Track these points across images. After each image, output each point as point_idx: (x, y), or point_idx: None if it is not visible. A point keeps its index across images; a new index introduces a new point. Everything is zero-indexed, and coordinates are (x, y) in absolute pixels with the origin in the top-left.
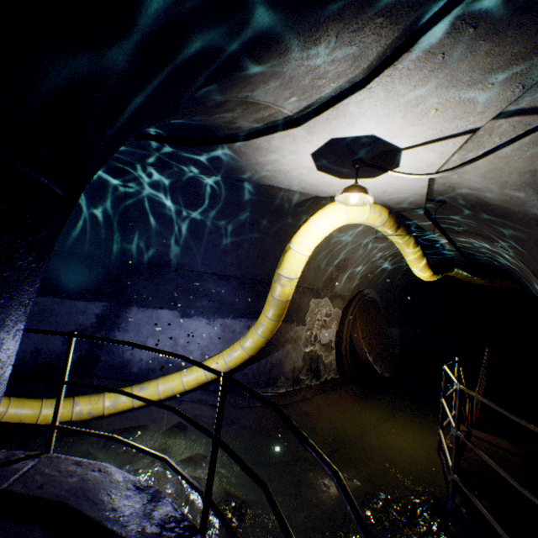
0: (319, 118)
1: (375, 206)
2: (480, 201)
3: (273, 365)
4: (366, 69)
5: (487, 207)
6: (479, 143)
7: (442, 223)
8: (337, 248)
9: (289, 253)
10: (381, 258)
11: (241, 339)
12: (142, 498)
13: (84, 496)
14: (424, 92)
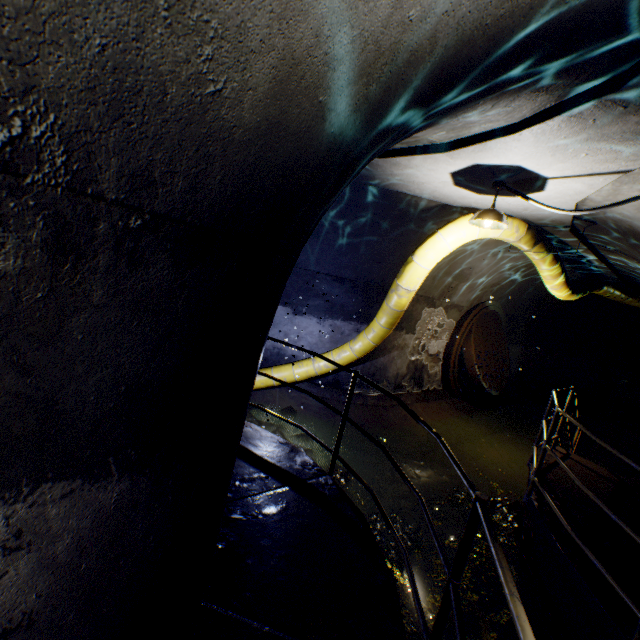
0: (464, 150)
1: (512, 221)
2: (633, 229)
3: (377, 369)
4: (518, 118)
5: (639, 236)
6: (635, 179)
7: (592, 240)
8: (462, 256)
9: (411, 265)
10: (512, 268)
11: (351, 341)
12: (285, 449)
13: (247, 441)
14: (574, 142)
